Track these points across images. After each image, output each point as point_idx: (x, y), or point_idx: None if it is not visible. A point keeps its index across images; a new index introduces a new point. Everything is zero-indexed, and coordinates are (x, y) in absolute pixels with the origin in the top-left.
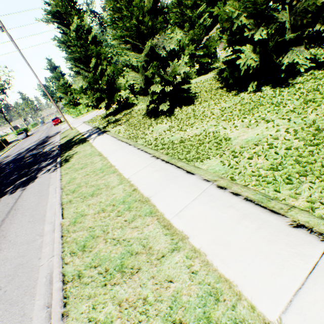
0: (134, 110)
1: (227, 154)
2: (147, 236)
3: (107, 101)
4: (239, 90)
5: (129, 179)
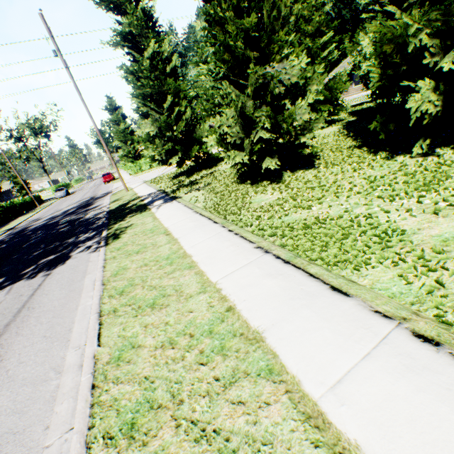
0: (217, 170)
1: (406, 260)
2: (269, 435)
3: (180, 155)
4: (393, 152)
5: (218, 286)
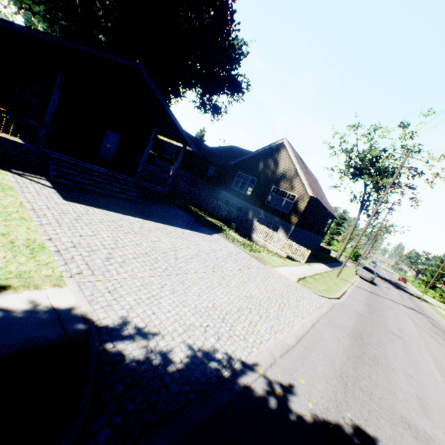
0: None
1: None
2: None
3: None
4: None
5: None
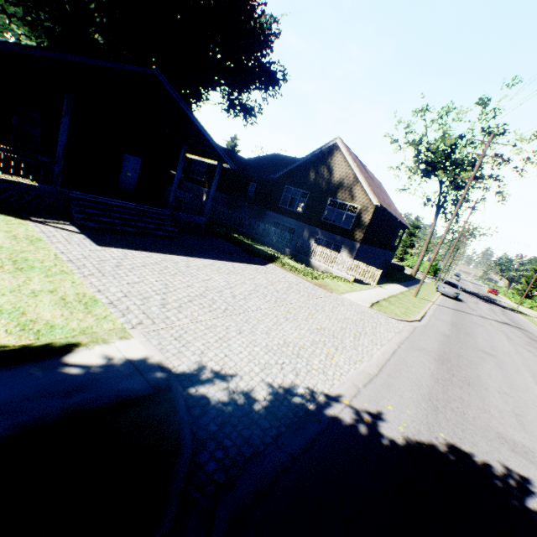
0: None
1: None
2: None
3: None
4: None
5: None
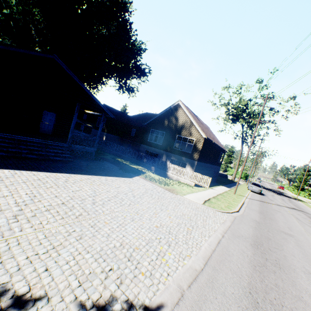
0: None
1: None
2: None
3: None
4: None
5: None
